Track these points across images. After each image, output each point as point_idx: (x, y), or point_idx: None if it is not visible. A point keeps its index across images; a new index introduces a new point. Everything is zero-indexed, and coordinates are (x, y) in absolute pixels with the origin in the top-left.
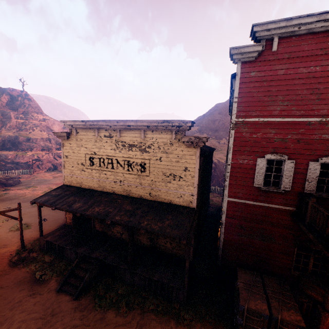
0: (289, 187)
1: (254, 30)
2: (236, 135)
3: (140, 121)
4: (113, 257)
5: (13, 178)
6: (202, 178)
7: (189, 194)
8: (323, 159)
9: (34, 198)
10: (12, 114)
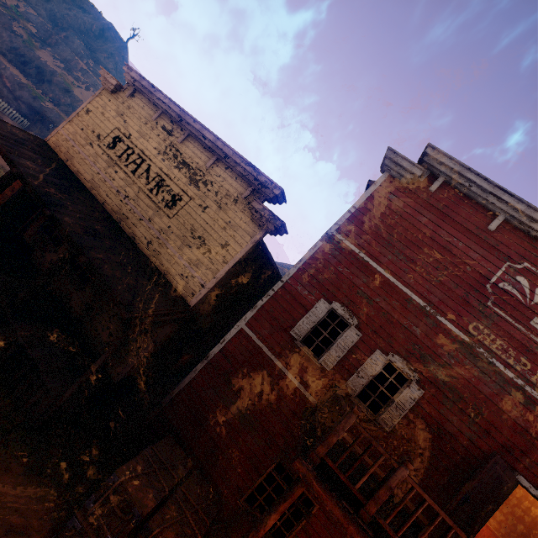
0: (330, 366)
1: (427, 150)
2: (320, 251)
3: (222, 141)
4: (2, 279)
5: None
6: (239, 290)
7: (201, 282)
8: (395, 357)
9: None
10: (79, 48)
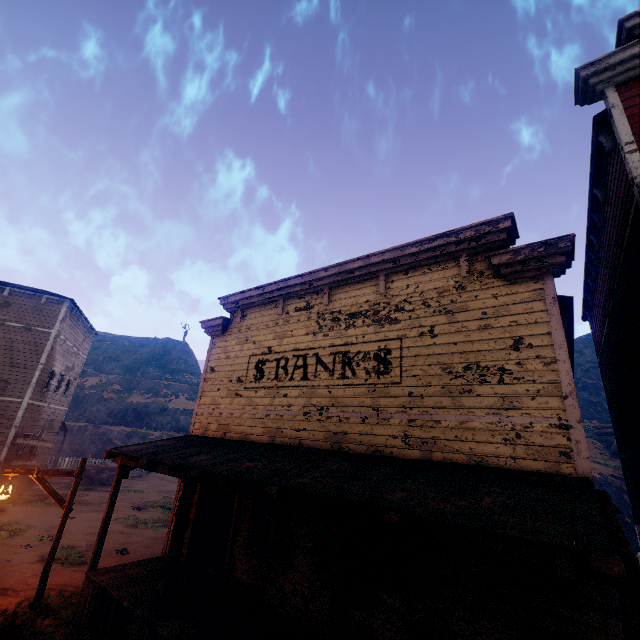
0: None
1: (627, 25)
2: None
3: (376, 253)
4: None
5: (111, 468)
6: None
7: (551, 424)
8: None
9: (126, 509)
10: (155, 373)
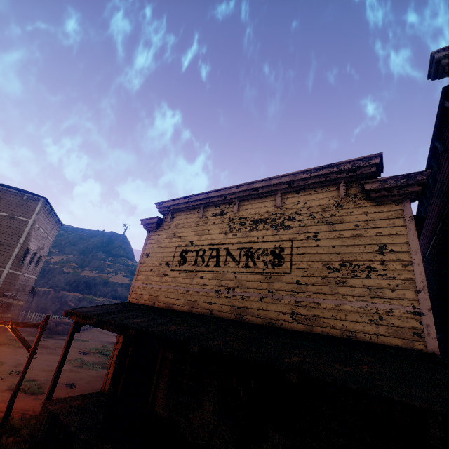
0: None
1: None
2: None
3: (276, 177)
4: None
5: (65, 323)
6: None
7: (407, 311)
8: None
9: (75, 353)
10: (102, 256)
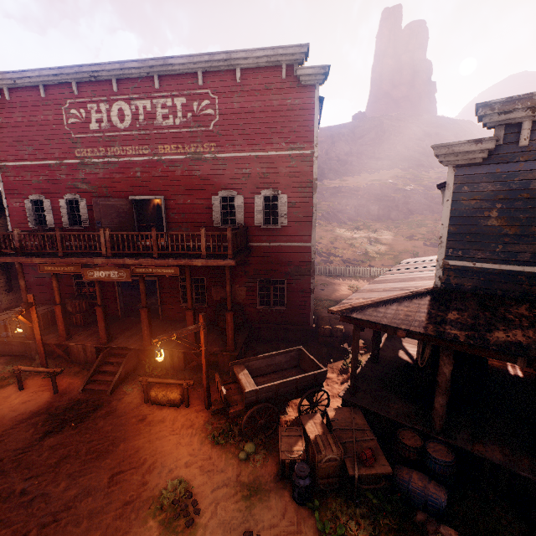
0: (53, 224)
1: None
2: (4, 179)
3: None
4: None
5: None
6: None
7: None
8: (67, 196)
9: None
10: None
